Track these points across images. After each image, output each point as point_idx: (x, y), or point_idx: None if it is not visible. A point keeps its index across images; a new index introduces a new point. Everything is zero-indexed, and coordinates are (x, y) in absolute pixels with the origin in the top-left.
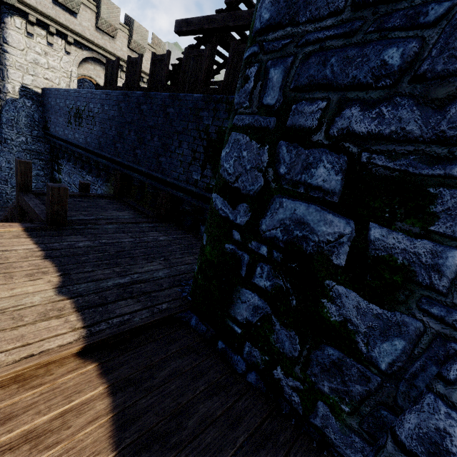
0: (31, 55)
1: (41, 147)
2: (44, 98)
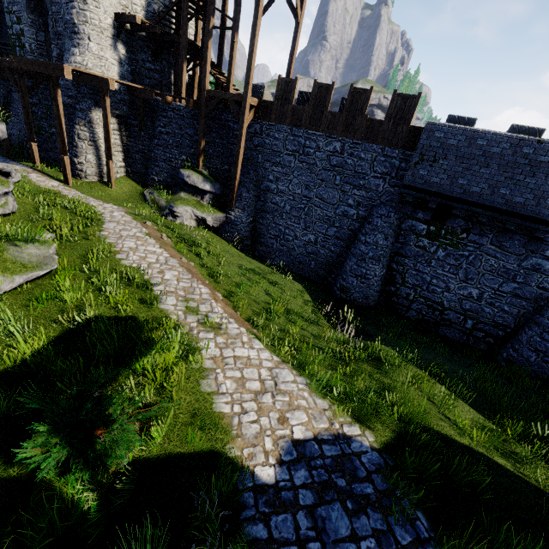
0: None
1: None
2: None
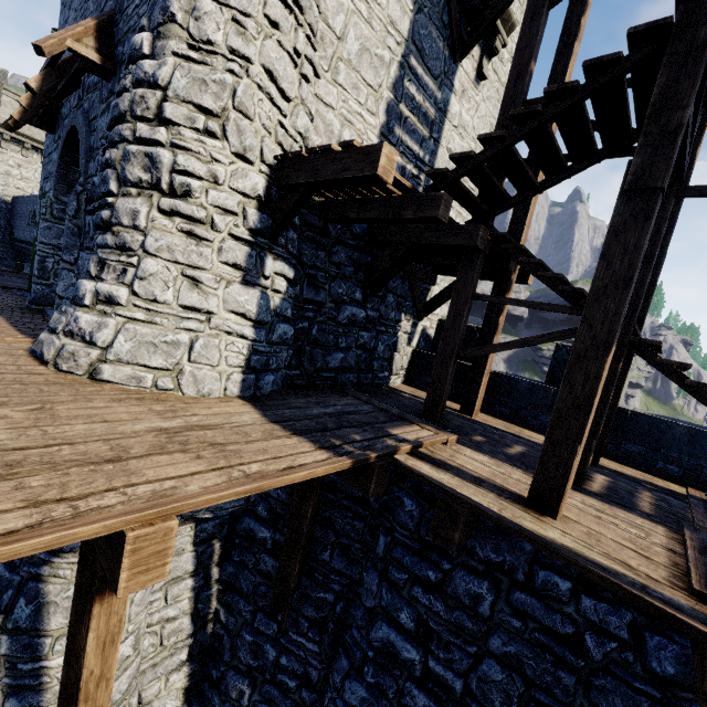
0: (4, 167)
1: (6, 252)
2: (13, 206)
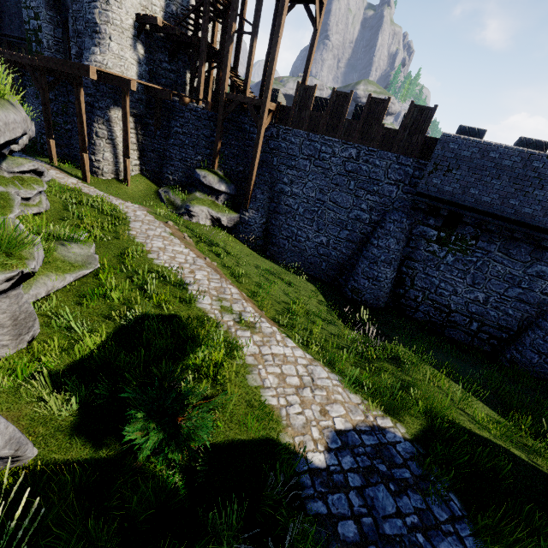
0: None
1: None
2: None
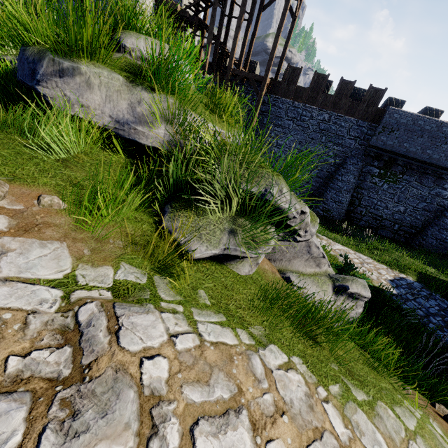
0: None
1: None
2: None
